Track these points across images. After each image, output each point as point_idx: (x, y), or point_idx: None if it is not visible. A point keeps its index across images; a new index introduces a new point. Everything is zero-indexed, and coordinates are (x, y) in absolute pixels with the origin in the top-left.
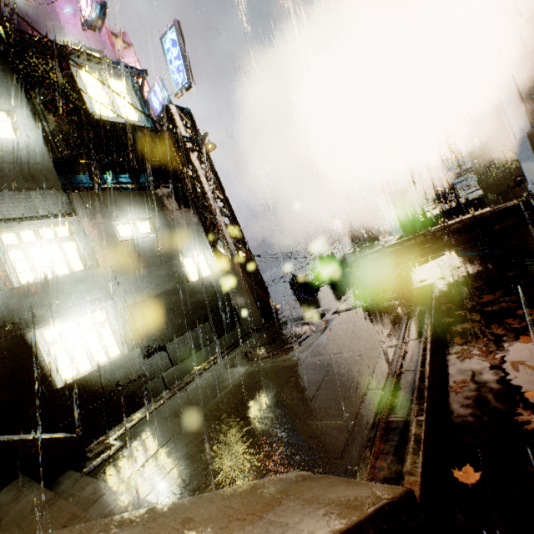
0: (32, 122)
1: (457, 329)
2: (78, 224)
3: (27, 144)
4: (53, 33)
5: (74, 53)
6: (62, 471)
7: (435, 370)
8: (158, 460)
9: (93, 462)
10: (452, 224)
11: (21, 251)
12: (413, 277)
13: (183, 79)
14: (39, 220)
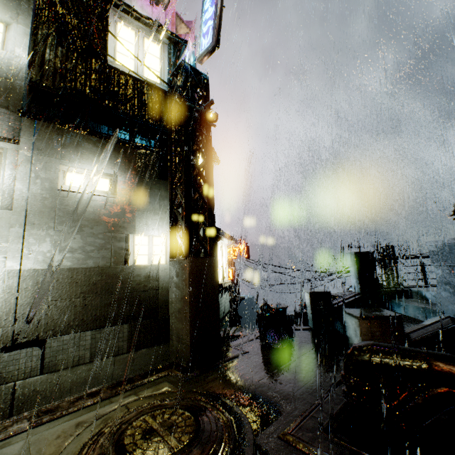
0: (26, 39)
1: None
2: (13, 153)
3: (5, 57)
4: None
5: (115, 1)
6: None
7: None
8: None
9: None
10: None
11: None
12: None
13: (208, 41)
14: None
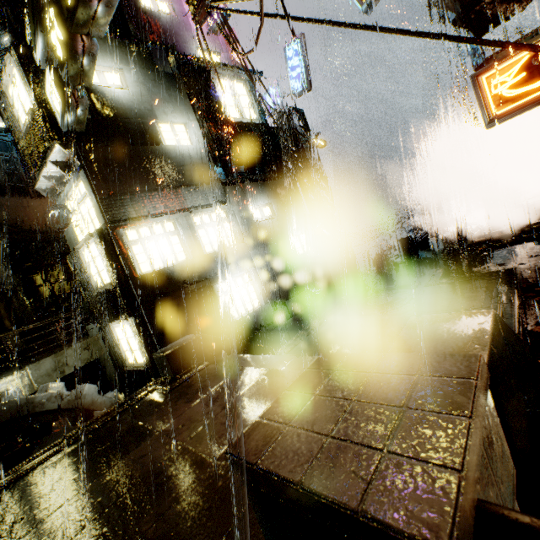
0: (199, 131)
1: (536, 299)
2: (231, 209)
3: (198, 149)
4: (189, 43)
5: (217, 66)
6: None
7: (523, 320)
8: None
9: None
10: (539, 223)
11: (204, 230)
12: (491, 261)
13: (302, 85)
14: (211, 207)
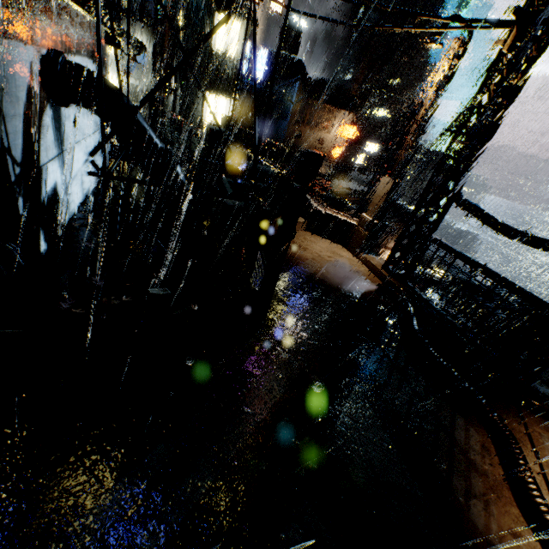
0: None
1: None
2: None
3: None
4: None
5: None
6: None
7: None
8: None
9: None
10: None
11: None
12: None
13: None
14: None
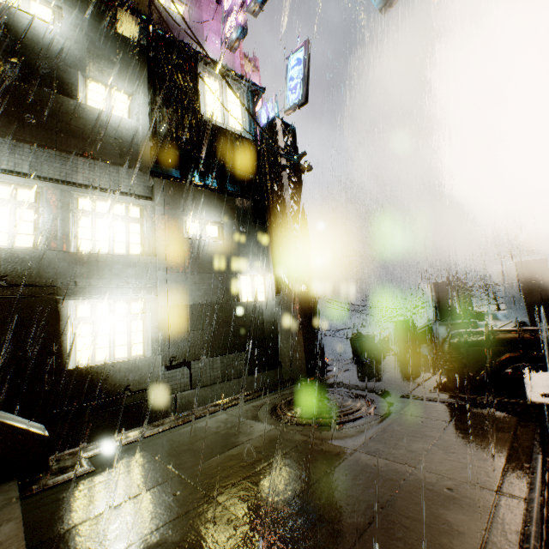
0: (146, 108)
1: None
2: (151, 208)
3: (134, 126)
4: (195, 46)
5: (205, 60)
6: (10, 476)
7: None
8: (107, 525)
9: (48, 480)
10: None
11: (90, 219)
12: (528, 384)
13: (297, 97)
14: (117, 195)
